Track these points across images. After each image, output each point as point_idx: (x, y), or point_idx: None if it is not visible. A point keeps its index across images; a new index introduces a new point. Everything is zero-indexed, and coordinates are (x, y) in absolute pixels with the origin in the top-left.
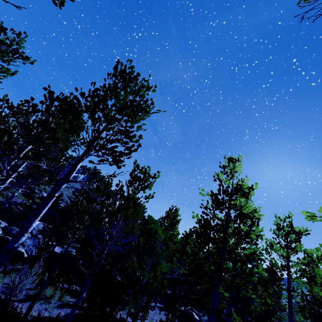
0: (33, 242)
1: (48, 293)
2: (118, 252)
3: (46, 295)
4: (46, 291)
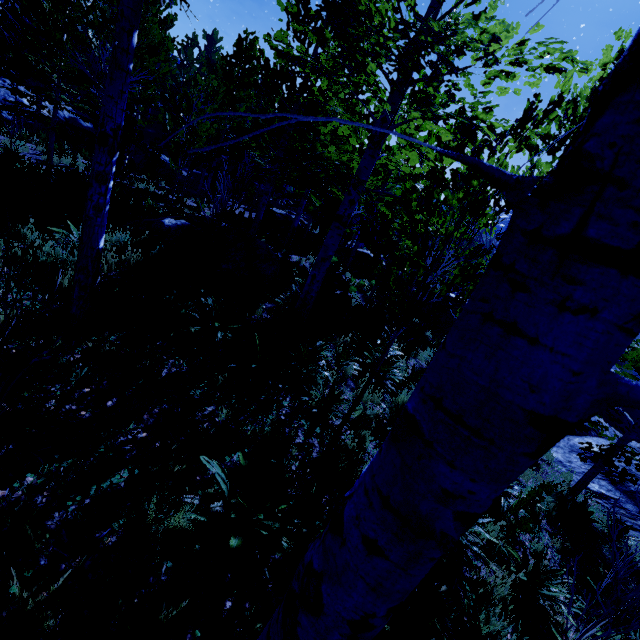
0: None
1: (66, 162)
2: (131, 95)
3: (64, 164)
4: (61, 160)
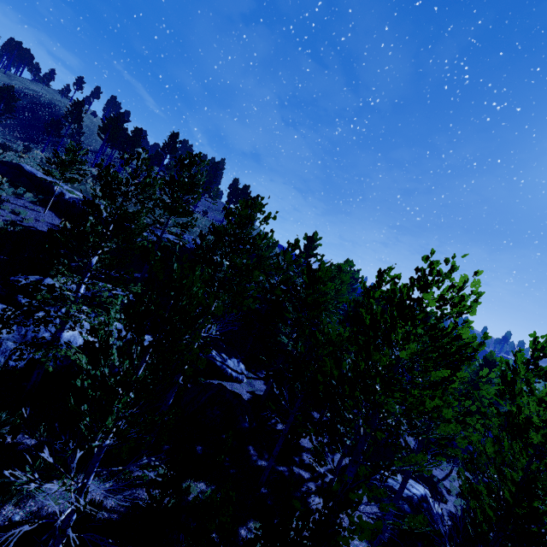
0: (17, 331)
1: None
2: None
3: None
4: None
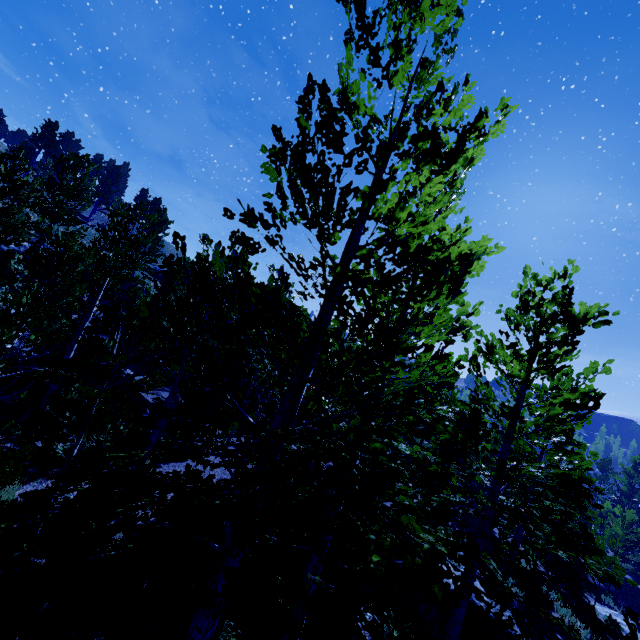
0: None
1: None
2: None
3: None
4: None
